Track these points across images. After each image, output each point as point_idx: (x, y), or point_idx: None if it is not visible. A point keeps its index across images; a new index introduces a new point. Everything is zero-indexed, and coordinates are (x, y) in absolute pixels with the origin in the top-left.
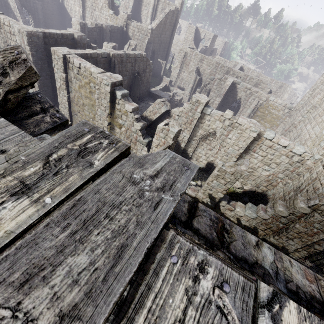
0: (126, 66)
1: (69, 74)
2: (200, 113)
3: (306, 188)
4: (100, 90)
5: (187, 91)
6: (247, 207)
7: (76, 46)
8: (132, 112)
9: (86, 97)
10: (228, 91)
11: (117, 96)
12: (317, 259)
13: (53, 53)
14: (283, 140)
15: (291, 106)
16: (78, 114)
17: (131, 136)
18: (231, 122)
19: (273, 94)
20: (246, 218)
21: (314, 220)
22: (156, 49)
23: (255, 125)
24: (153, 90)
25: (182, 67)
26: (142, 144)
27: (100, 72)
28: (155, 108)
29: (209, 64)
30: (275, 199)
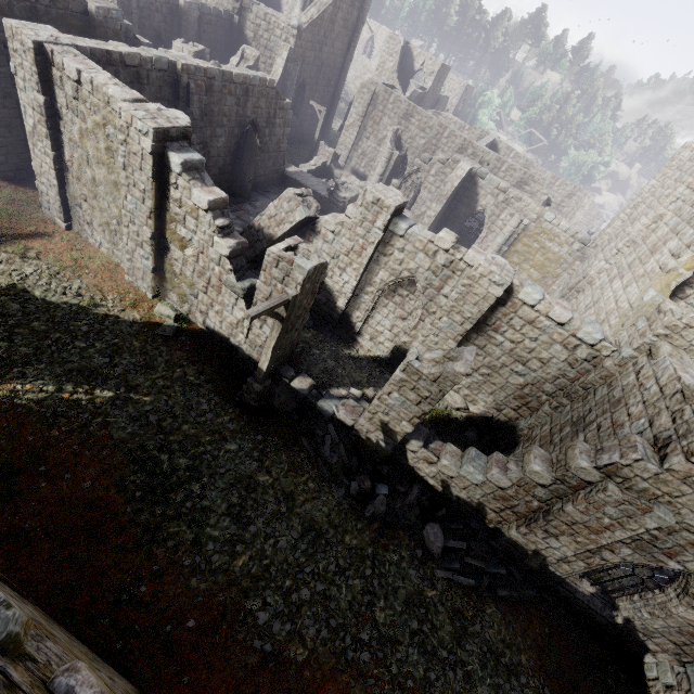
0: (223, 103)
1: (54, 96)
2: (383, 231)
3: (598, 420)
4: (129, 147)
5: (370, 183)
6: (467, 457)
7: (92, 33)
8: (210, 211)
9: (99, 163)
10: (459, 191)
11: (171, 167)
12: (608, 574)
13: (11, 35)
14: (560, 310)
15: (587, 236)
16: (84, 204)
17: (208, 272)
18: (449, 258)
19: (555, 209)
20: (463, 482)
21: (606, 499)
22: (310, 79)
23: (503, 271)
24: (291, 171)
25: (365, 127)
26: (234, 292)
27: (132, 98)
28: (281, 209)
29: (425, 127)
30: (533, 440)
